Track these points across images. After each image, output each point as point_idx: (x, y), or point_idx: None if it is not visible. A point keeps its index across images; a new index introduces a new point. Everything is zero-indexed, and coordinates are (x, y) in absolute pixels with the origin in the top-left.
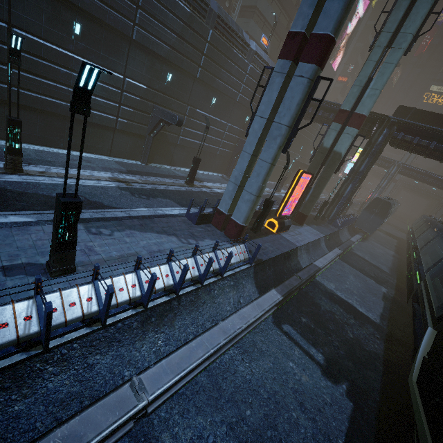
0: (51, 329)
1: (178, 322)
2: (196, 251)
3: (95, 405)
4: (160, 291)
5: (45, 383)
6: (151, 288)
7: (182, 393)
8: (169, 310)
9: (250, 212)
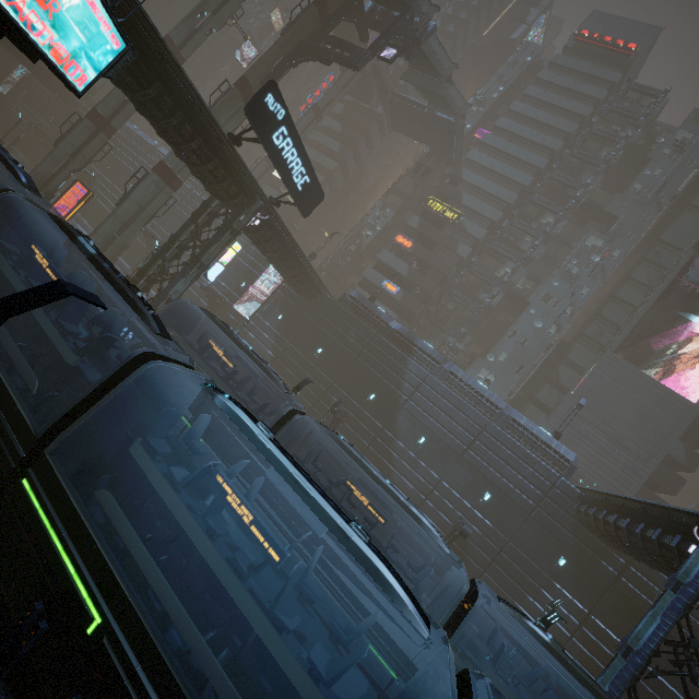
0: None
1: None
2: None
3: None
4: None
5: None
6: None
7: None
8: None
9: None
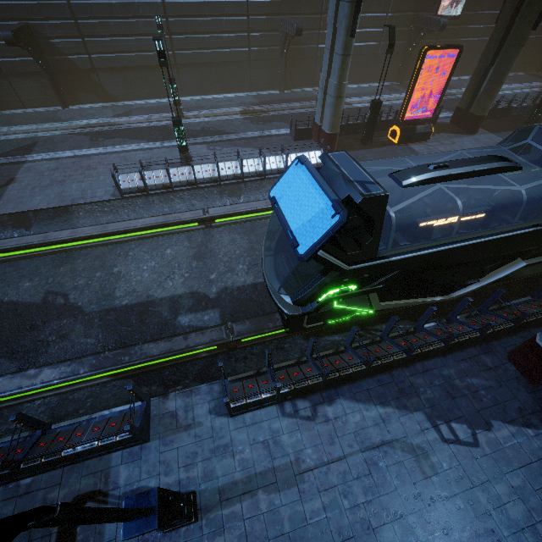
0: (174, 183)
1: (244, 198)
2: (260, 152)
3: (187, 212)
4: (231, 176)
5: (175, 205)
6: (218, 169)
7: (233, 226)
8: (238, 189)
9: (333, 117)
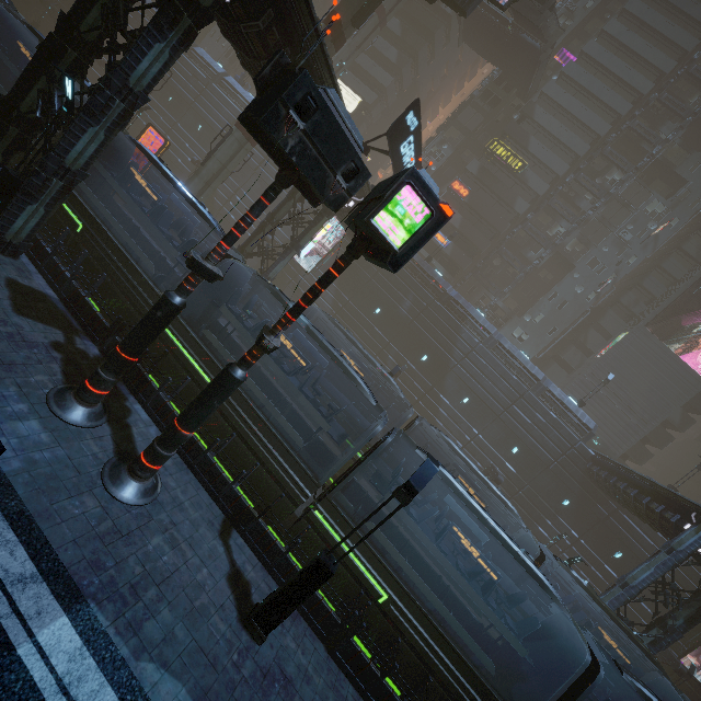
0: None
1: None
2: None
3: None
4: None
5: None
6: None
7: None
8: None
9: None
